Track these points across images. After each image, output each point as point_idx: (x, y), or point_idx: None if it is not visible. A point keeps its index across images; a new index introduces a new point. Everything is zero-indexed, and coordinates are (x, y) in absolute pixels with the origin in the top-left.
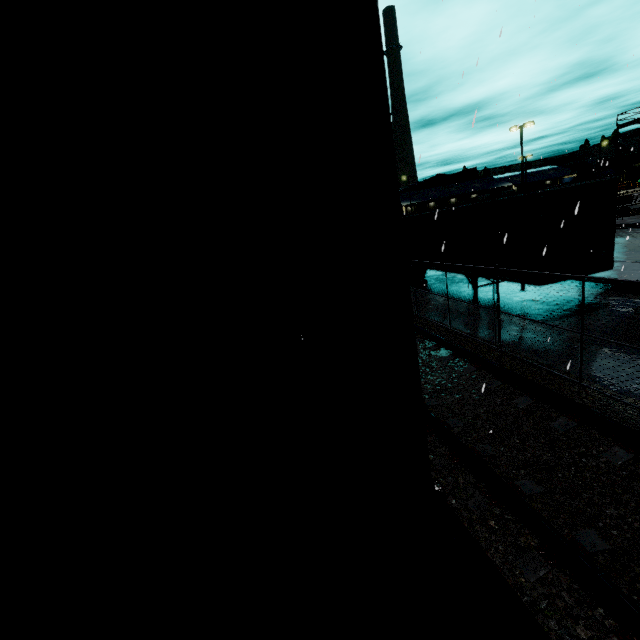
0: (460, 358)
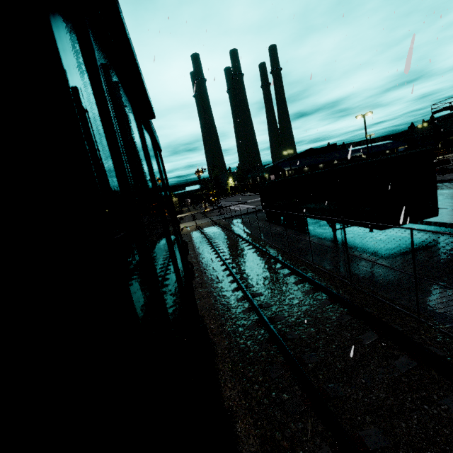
0: (318, 292)
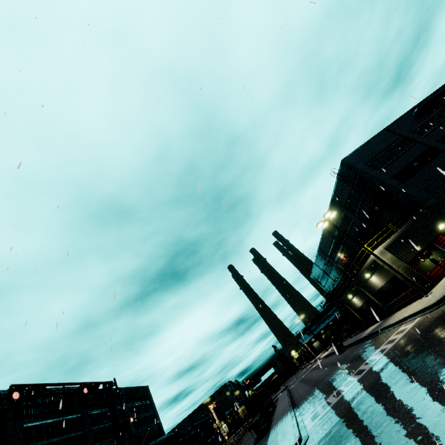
0: None
